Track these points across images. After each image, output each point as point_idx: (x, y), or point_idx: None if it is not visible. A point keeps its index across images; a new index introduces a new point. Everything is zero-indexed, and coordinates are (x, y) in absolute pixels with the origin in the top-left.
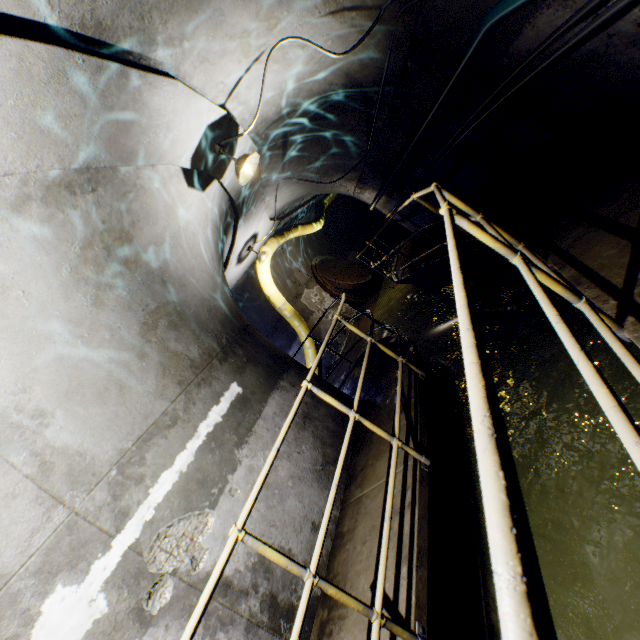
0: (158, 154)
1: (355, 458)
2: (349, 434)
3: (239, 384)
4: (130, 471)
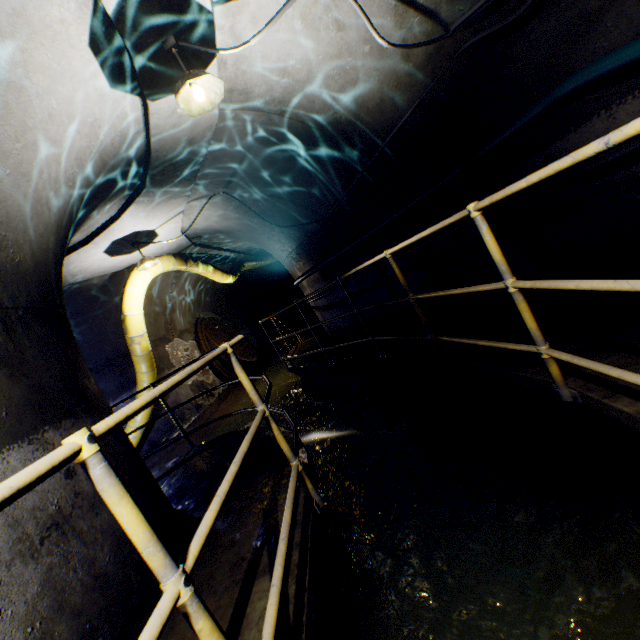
0: None
1: None
2: None
3: None
4: None
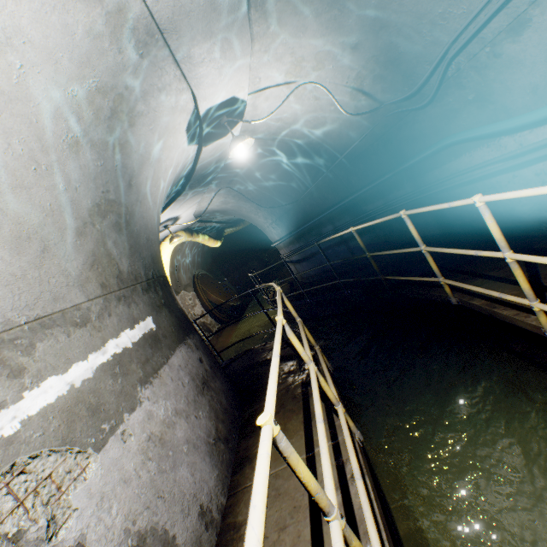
0: (199, 80)
1: (246, 441)
2: (316, 380)
3: (154, 321)
4: (8, 354)
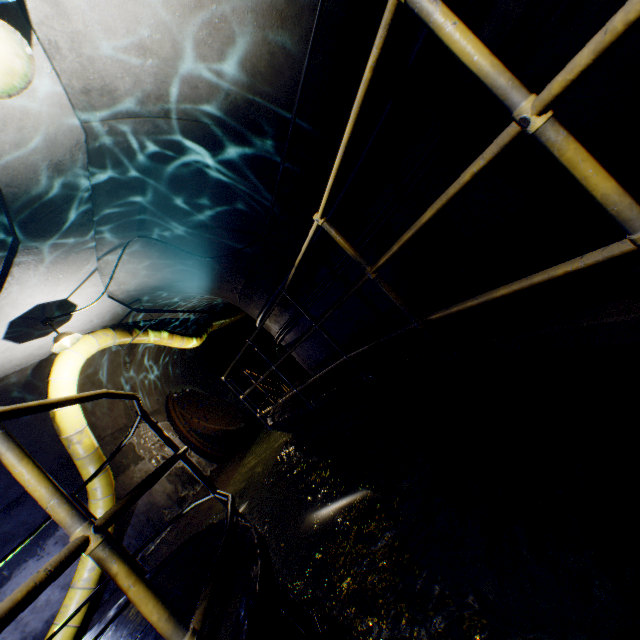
0: None
1: None
2: None
3: None
4: None
